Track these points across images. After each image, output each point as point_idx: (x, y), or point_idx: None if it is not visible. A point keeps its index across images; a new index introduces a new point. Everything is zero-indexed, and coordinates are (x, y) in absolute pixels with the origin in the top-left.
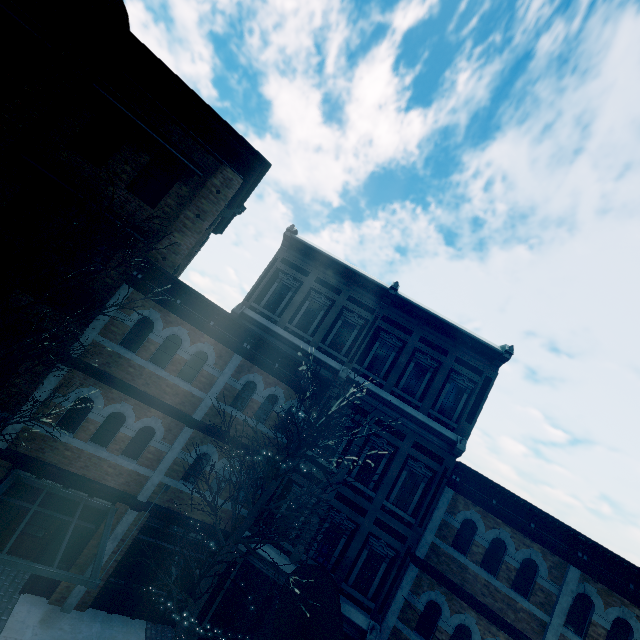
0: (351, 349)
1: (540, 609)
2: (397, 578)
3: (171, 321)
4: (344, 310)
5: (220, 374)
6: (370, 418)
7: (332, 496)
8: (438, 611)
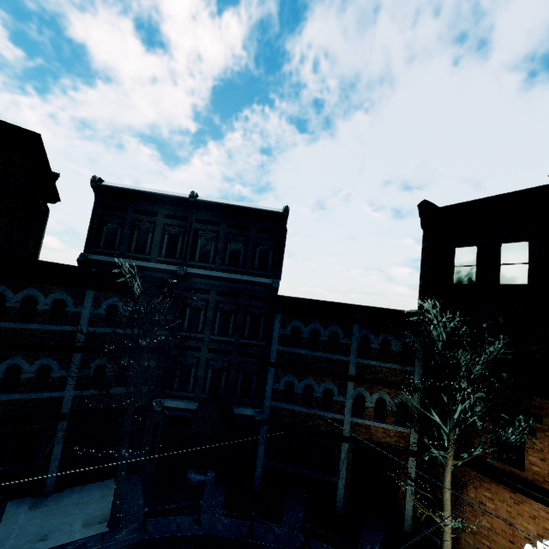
0: (182, 252)
1: (344, 356)
2: (264, 380)
3: (18, 287)
4: (165, 226)
5: (82, 309)
6: (212, 293)
7: (206, 352)
8: (293, 385)
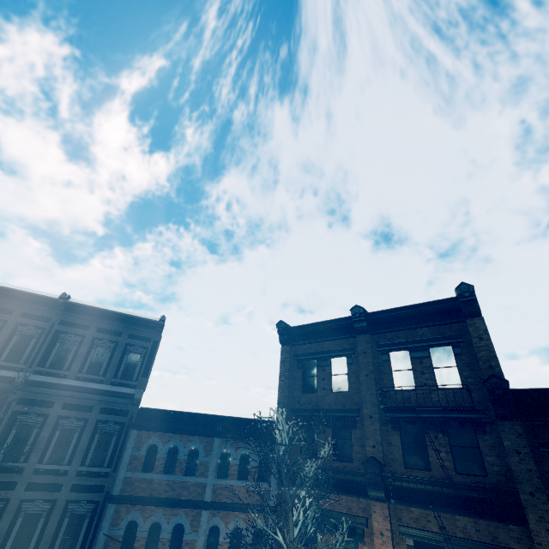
0: (31, 356)
1: (202, 477)
2: (99, 523)
3: None
4: (19, 326)
5: None
6: (57, 406)
7: (22, 490)
8: (137, 527)
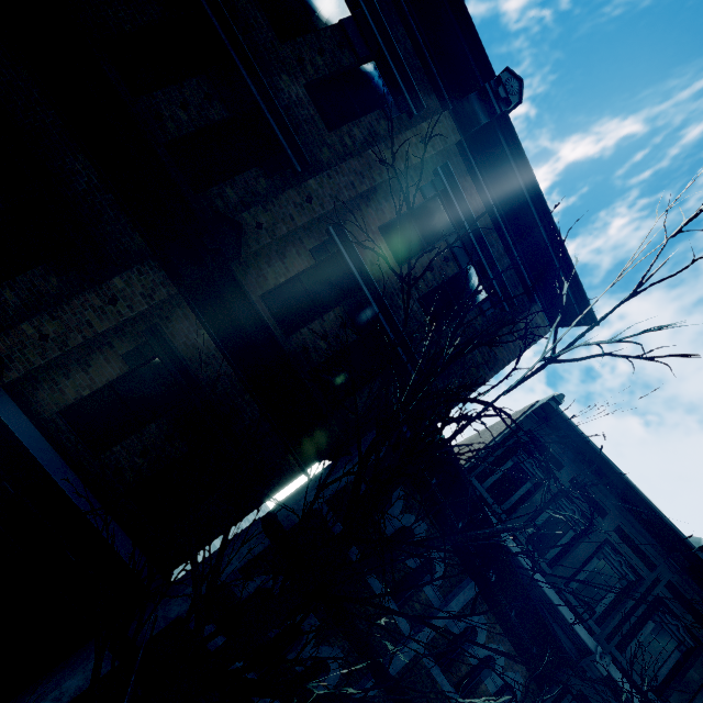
0: (607, 614)
1: None
2: None
3: (412, 505)
4: (606, 545)
5: (440, 604)
6: None
7: None
8: None
